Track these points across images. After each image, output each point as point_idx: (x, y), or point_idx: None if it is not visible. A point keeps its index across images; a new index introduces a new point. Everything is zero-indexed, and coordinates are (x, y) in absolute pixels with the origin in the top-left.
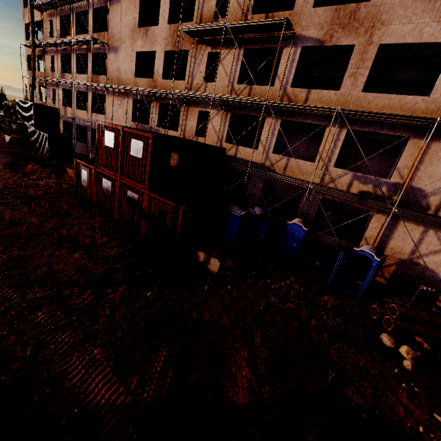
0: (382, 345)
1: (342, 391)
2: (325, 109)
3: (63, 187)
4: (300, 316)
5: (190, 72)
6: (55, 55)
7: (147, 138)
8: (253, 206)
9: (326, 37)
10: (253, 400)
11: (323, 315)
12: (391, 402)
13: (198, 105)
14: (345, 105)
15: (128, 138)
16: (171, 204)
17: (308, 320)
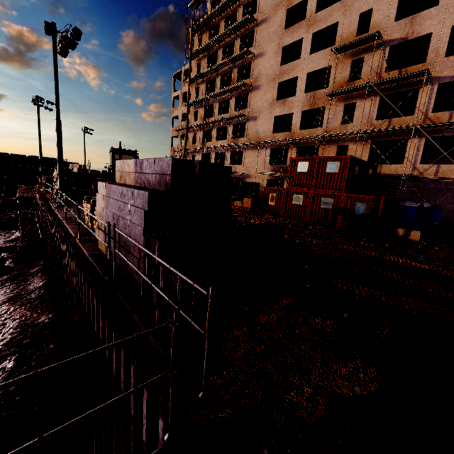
0: None
1: None
2: None
3: (246, 210)
4: None
5: (327, 120)
6: (197, 132)
7: (344, 159)
8: None
9: None
10: None
11: None
12: None
13: (337, 141)
14: None
15: (323, 162)
16: (371, 198)
17: None
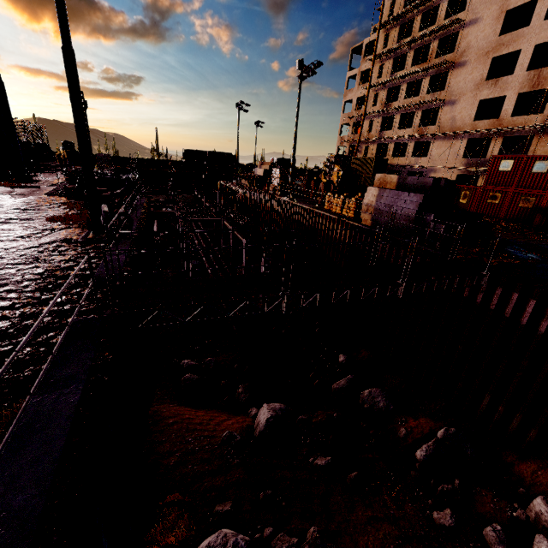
0: None
1: None
2: None
3: None
4: None
5: None
6: (375, 119)
7: None
8: None
9: None
10: None
11: None
12: None
13: None
14: None
15: (531, 161)
16: None
17: None
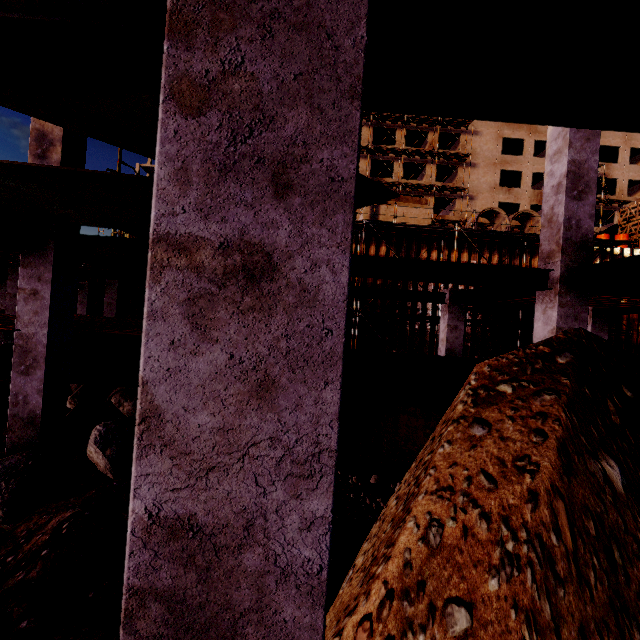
0: None
1: None
2: None
3: None
4: None
5: None
6: None
7: None
8: None
9: None
10: None
11: None
12: None
13: None
14: None
15: None
16: None
17: None
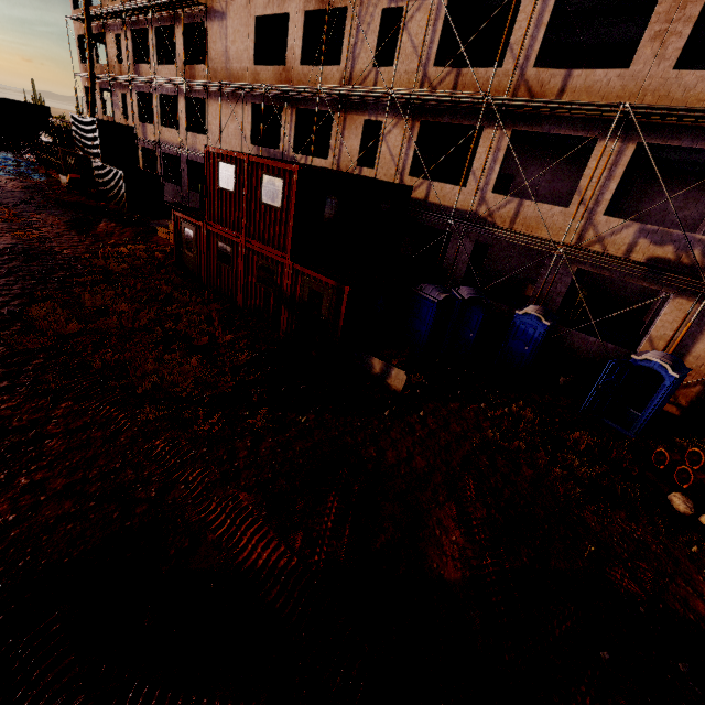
0: (671, 510)
1: (606, 573)
2: (600, 107)
3: (156, 256)
4: (537, 461)
5: (349, 48)
6: (122, 33)
7: (290, 174)
8: (453, 285)
9: None
10: (471, 575)
11: (574, 461)
12: (685, 593)
13: (363, 110)
14: (637, 98)
15: (258, 173)
16: (330, 283)
17: (549, 467)
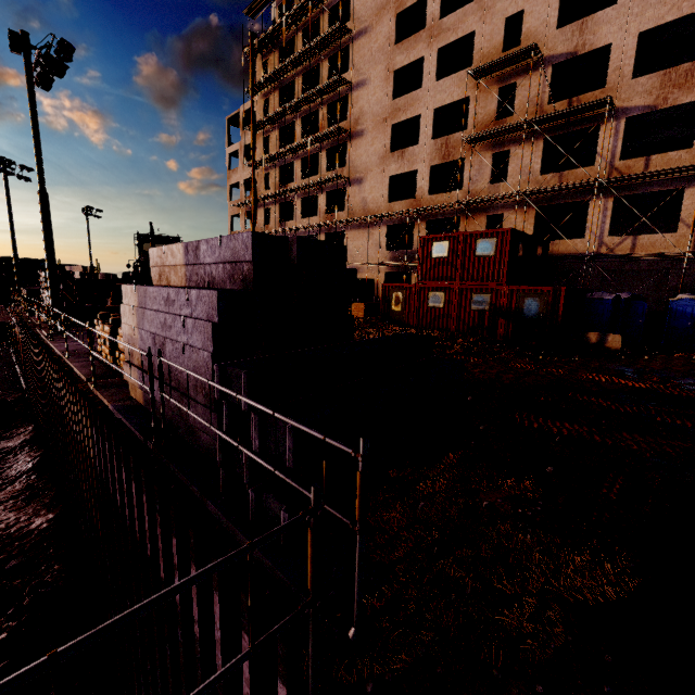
0: None
1: None
2: (687, 168)
3: (358, 321)
4: None
5: (469, 179)
6: (271, 206)
7: (502, 233)
8: None
9: (657, 102)
10: None
11: None
12: None
13: (486, 210)
14: None
15: (471, 240)
16: (546, 289)
17: None
